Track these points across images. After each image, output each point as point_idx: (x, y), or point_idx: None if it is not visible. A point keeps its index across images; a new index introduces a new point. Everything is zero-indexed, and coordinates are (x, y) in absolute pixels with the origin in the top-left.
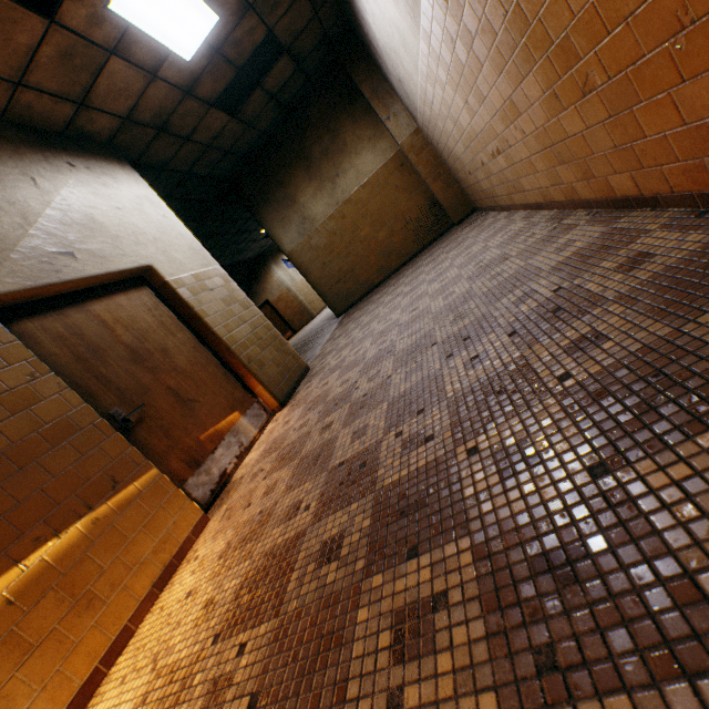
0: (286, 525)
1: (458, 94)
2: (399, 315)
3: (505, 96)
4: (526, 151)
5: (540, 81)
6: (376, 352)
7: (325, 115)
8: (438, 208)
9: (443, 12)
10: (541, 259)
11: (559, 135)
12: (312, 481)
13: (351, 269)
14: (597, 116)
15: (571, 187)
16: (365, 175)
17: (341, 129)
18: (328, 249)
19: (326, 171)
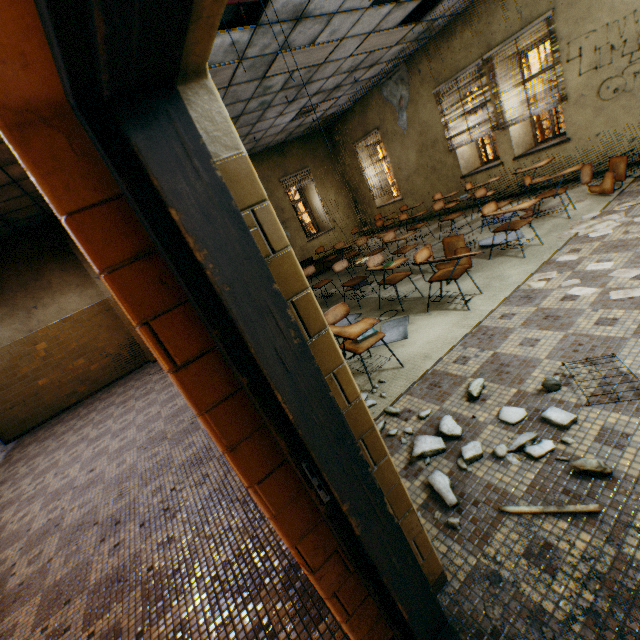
0: None
1: None
2: (78, 471)
3: None
4: None
5: None
6: (44, 522)
7: (32, 257)
8: (138, 346)
9: None
10: (178, 452)
11: None
12: None
13: (36, 393)
14: None
15: None
16: (68, 311)
17: (49, 271)
18: (9, 372)
19: (23, 301)
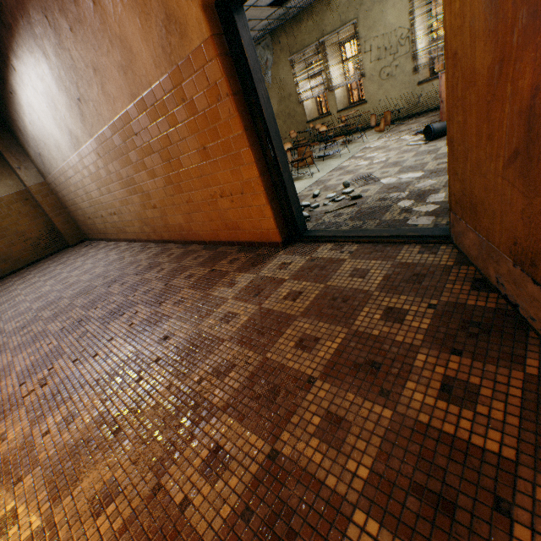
0: (37, 354)
1: (95, 184)
2: (51, 287)
3: (124, 196)
4: (131, 217)
5: (139, 198)
6: (44, 303)
7: None
8: (57, 234)
9: (97, 157)
10: (141, 257)
11: (146, 216)
12: (42, 341)
13: None
14: (158, 215)
15: (149, 234)
16: None
17: None
18: None
19: None
